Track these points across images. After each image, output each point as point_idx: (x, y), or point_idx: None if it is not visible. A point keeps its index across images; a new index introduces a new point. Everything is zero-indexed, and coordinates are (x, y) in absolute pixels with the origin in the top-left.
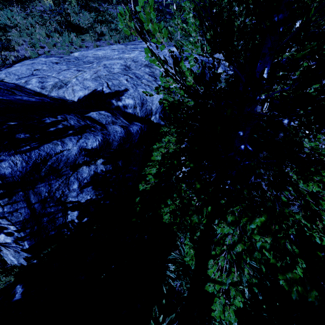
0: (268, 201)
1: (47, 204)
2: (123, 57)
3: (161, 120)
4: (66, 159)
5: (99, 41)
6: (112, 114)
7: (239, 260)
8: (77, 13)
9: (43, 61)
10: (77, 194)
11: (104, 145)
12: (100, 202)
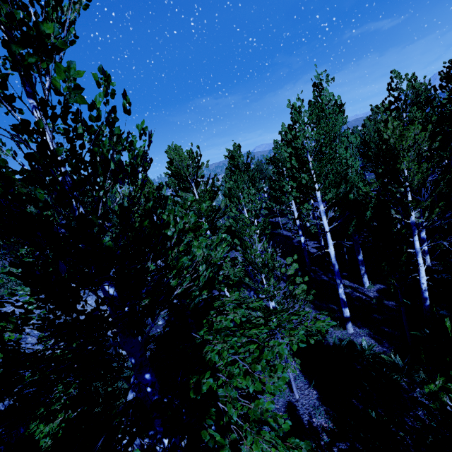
0: None
1: None
2: None
3: None
4: None
5: None
6: None
7: None
8: None
9: None
10: None
11: None
12: None
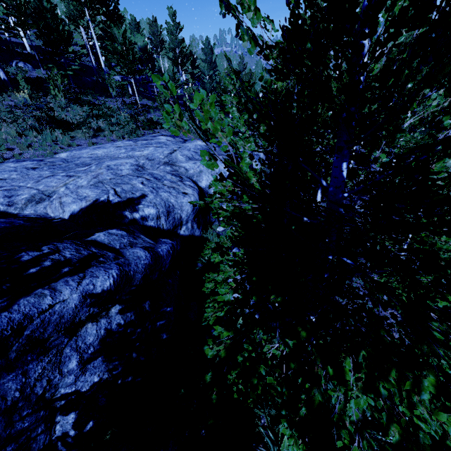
0: (422, 344)
1: (16, 415)
2: (133, 155)
3: (232, 241)
4: (58, 318)
5: (95, 138)
6: (129, 231)
7: (384, 448)
8: (64, 107)
9: (12, 167)
10: (76, 377)
11: (122, 282)
12: (116, 382)
